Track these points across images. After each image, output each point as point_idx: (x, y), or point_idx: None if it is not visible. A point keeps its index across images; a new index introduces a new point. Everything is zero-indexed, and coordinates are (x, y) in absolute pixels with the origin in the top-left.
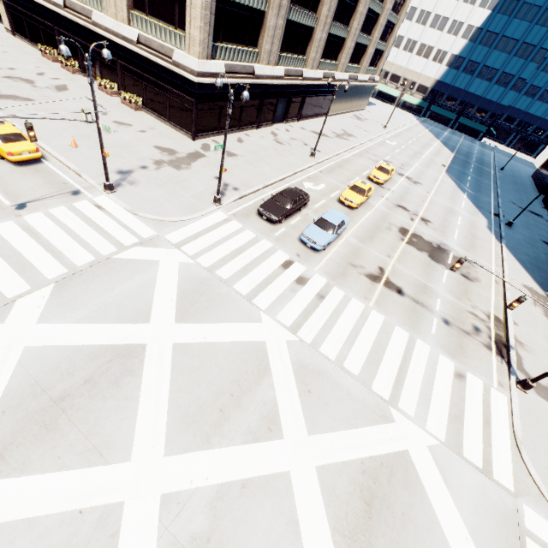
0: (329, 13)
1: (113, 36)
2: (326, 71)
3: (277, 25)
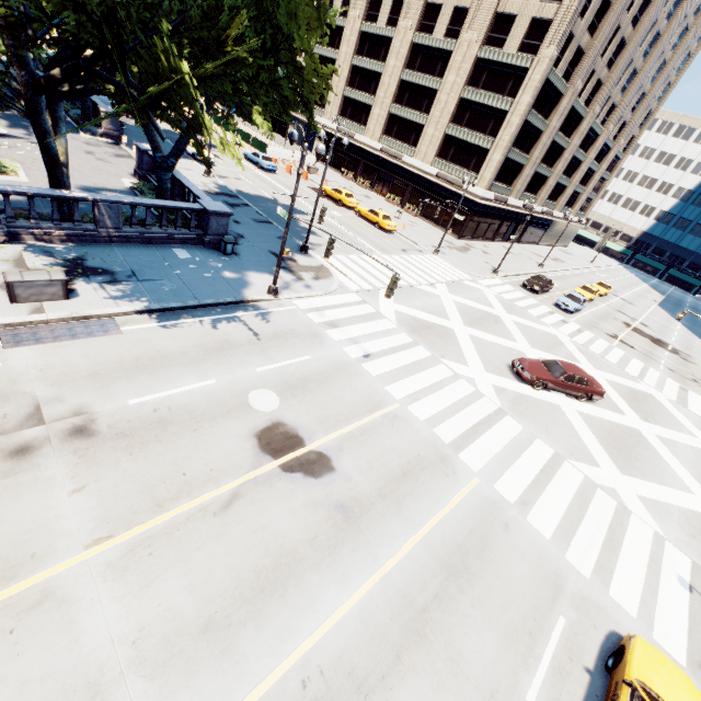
0: (561, 169)
1: (416, 170)
2: (548, 209)
3: (529, 174)
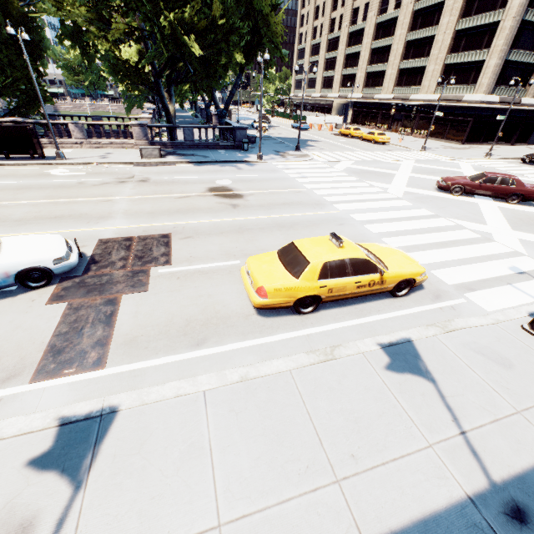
0: None
1: (421, 102)
2: None
3: None
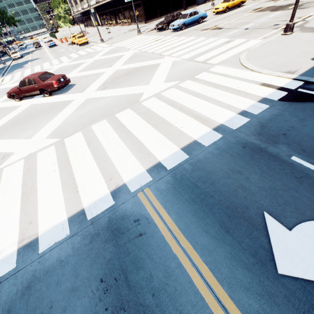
0: None
1: None
2: None
3: None
